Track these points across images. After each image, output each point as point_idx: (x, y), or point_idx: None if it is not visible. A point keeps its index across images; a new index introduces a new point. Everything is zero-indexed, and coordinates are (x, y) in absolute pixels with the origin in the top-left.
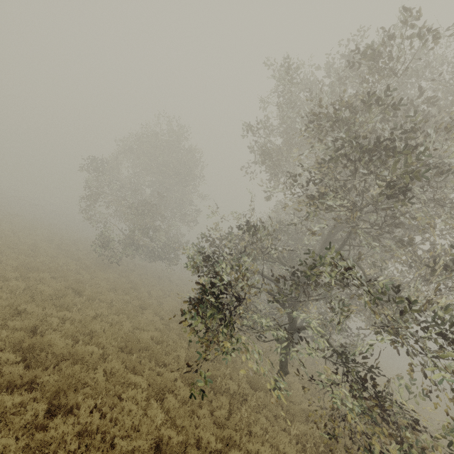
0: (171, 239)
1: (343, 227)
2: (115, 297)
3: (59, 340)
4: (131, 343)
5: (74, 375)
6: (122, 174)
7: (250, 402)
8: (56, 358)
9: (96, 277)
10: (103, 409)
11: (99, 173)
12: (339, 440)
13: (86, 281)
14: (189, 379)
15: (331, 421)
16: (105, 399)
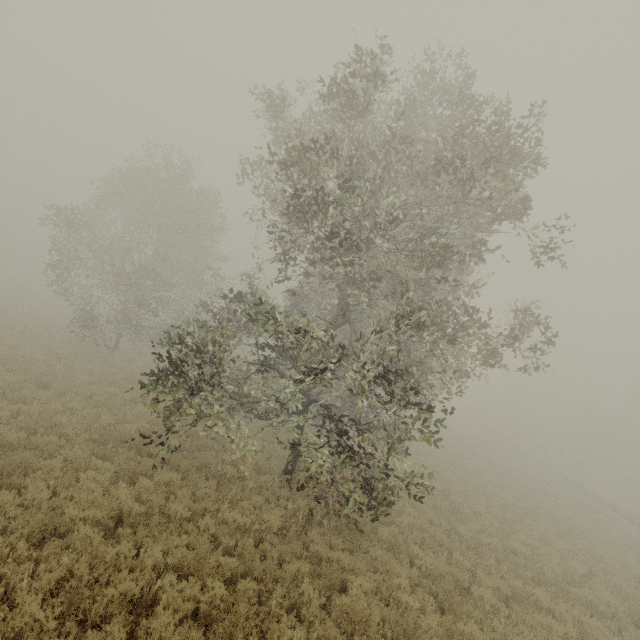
0: (185, 316)
1: (359, 285)
2: (98, 390)
3: (10, 432)
4: (106, 434)
5: (24, 461)
6: (108, 229)
7: (247, 484)
8: (4, 449)
9: (74, 368)
10: (57, 489)
11: (70, 229)
12: (321, 501)
13: (57, 373)
14: (174, 465)
15: (309, 482)
16: (59, 480)
